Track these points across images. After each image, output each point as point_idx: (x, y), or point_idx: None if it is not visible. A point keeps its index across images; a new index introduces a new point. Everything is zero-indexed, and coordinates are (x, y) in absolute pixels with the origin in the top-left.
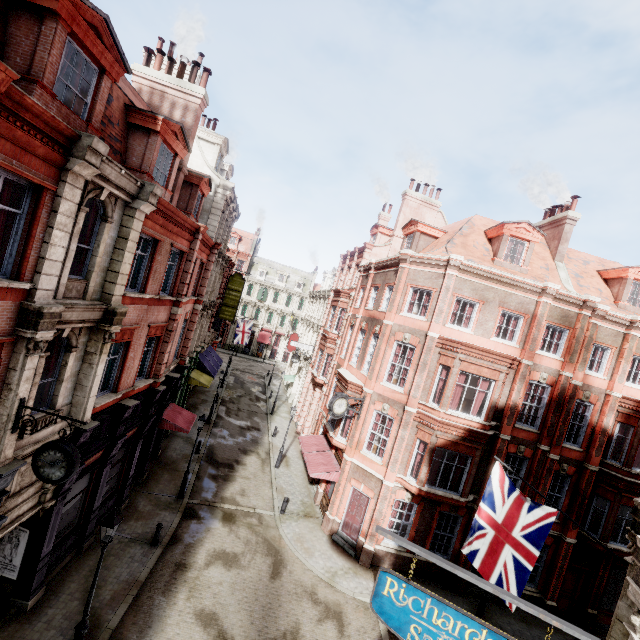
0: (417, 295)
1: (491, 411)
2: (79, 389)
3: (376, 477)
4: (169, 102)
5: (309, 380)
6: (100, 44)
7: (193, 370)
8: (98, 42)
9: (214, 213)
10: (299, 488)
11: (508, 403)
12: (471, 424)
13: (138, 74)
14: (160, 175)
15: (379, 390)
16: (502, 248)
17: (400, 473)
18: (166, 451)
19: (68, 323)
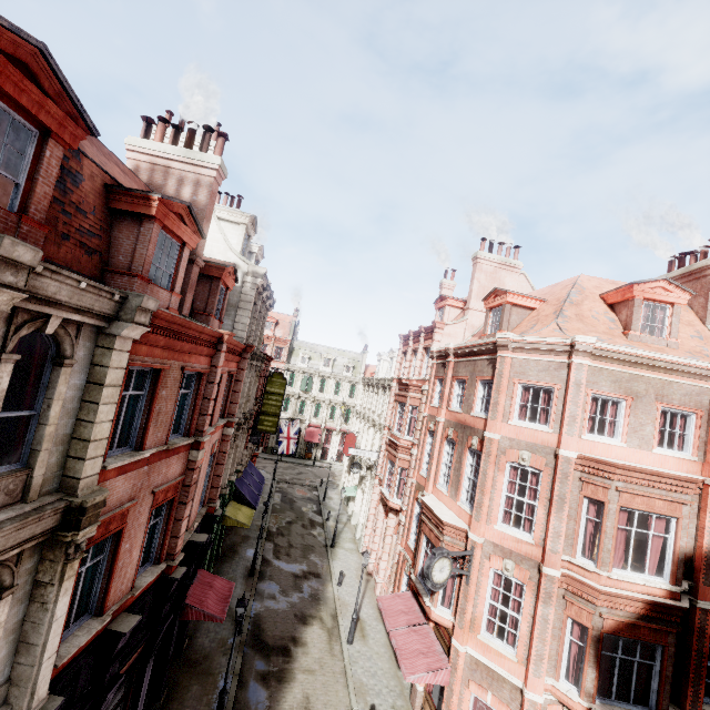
0: (530, 394)
1: (679, 567)
2: (23, 651)
3: (510, 682)
4: (175, 178)
5: (376, 497)
6: (34, 89)
7: (228, 503)
8: (29, 86)
9: (243, 307)
10: (386, 680)
11: (699, 549)
12: (652, 591)
13: (134, 149)
14: (162, 274)
15: (494, 537)
16: (636, 317)
17: (548, 676)
18: (195, 637)
19: None
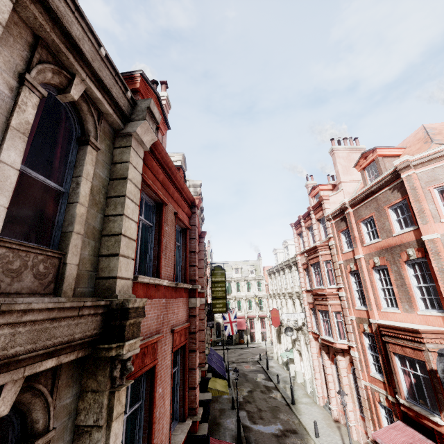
0: None
1: None
2: None
3: None
4: None
5: (315, 350)
6: None
7: None
8: None
9: None
10: None
11: None
12: None
13: None
14: None
15: None
16: None
17: None
18: None
19: (3, 368)
